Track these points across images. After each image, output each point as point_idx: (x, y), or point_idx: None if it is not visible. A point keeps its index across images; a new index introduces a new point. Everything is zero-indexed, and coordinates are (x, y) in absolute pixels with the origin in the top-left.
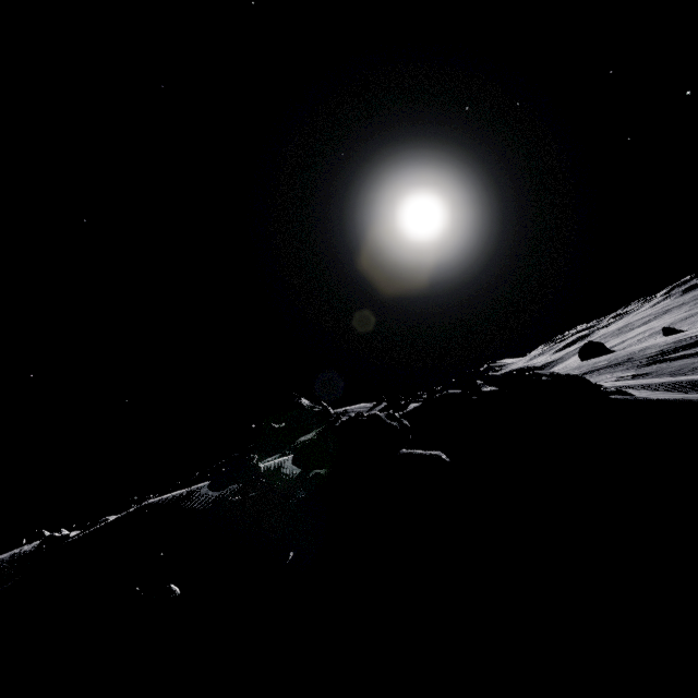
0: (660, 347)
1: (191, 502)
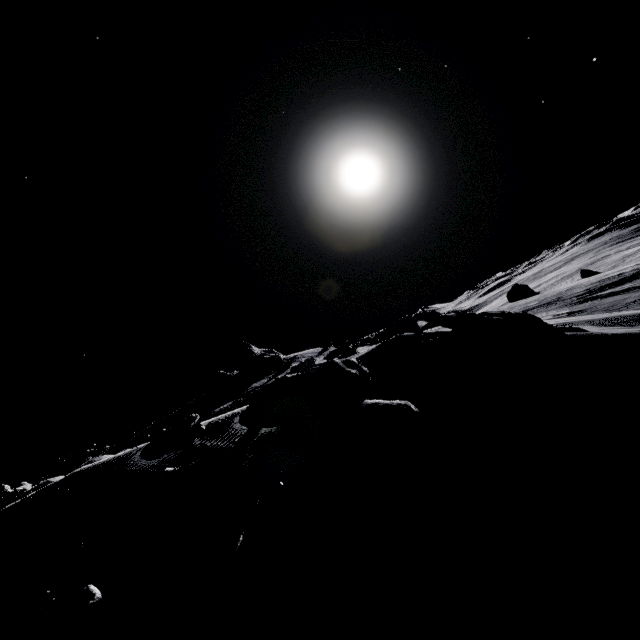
0: (586, 286)
1: (128, 467)
